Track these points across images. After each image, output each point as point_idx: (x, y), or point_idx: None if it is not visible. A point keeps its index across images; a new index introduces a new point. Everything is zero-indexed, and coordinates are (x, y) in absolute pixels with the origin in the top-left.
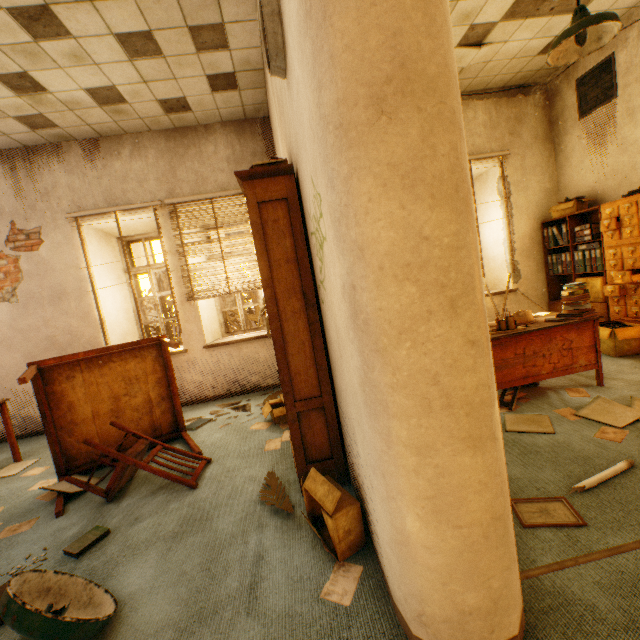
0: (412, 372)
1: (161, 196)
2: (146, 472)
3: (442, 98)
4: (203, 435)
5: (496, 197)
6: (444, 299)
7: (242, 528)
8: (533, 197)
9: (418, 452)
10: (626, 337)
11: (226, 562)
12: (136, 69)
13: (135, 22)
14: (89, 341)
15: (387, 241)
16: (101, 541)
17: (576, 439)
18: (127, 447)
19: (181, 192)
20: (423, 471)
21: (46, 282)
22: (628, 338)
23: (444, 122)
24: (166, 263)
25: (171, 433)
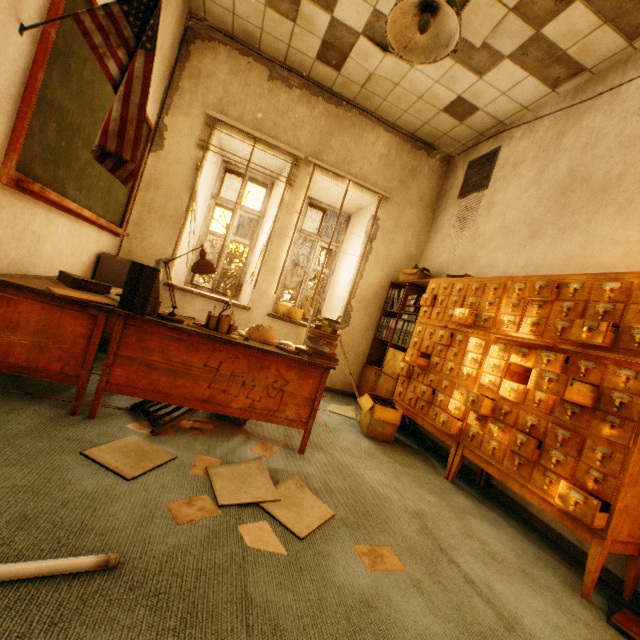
0: None
1: None
2: None
3: None
4: None
5: (363, 235)
6: None
7: None
8: (395, 253)
9: None
10: (383, 418)
11: None
12: None
13: None
14: None
15: None
16: None
17: (138, 498)
18: None
19: None
20: None
21: None
22: (384, 420)
23: None
24: None
25: None
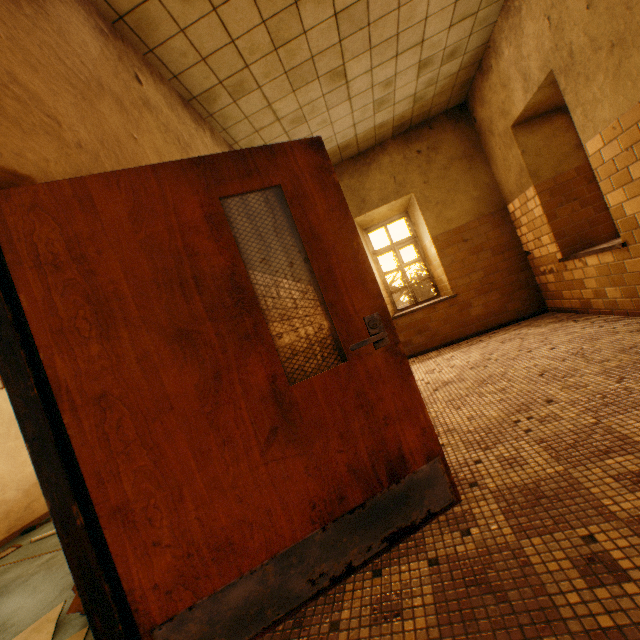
0: None
1: None
2: None
3: None
4: None
5: None
6: None
7: None
8: None
9: None
10: None
11: None
12: None
13: None
14: None
15: None
16: None
17: None
18: None
19: None
20: None
21: None
22: None
23: None
24: None
25: None
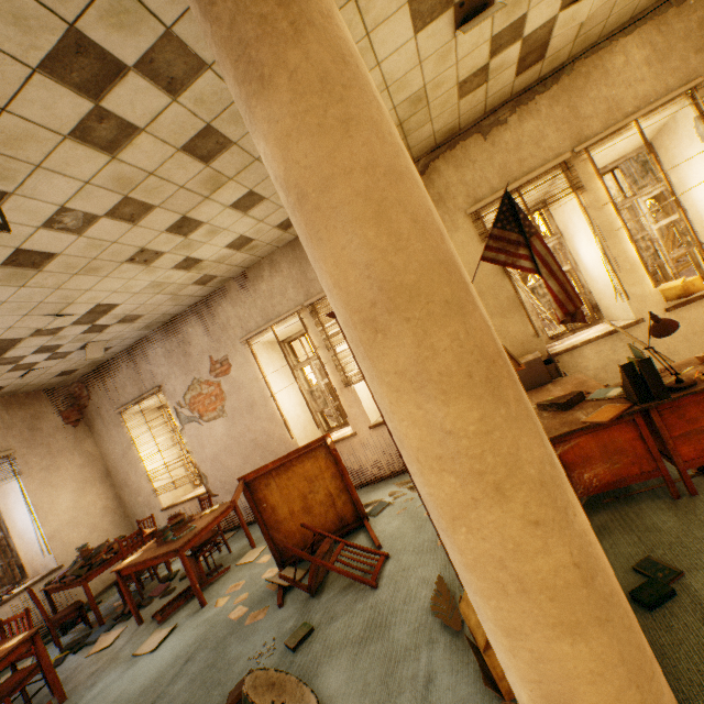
0: (475, 556)
1: (300, 300)
2: (338, 565)
3: (428, 298)
4: (382, 523)
5: (699, 146)
6: (486, 486)
7: (414, 641)
8: None
9: (507, 634)
10: None
11: (400, 678)
12: (251, 217)
13: (238, 192)
14: (280, 438)
15: (415, 438)
16: (308, 637)
17: None
18: (322, 538)
19: (315, 291)
20: (518, 653)
21: (240, 396)
22: None
23: (436, 319)
24: (319, 358)
25: (355, 522)
